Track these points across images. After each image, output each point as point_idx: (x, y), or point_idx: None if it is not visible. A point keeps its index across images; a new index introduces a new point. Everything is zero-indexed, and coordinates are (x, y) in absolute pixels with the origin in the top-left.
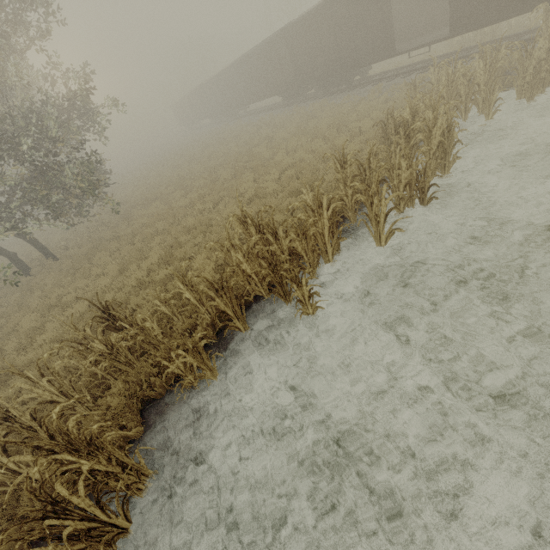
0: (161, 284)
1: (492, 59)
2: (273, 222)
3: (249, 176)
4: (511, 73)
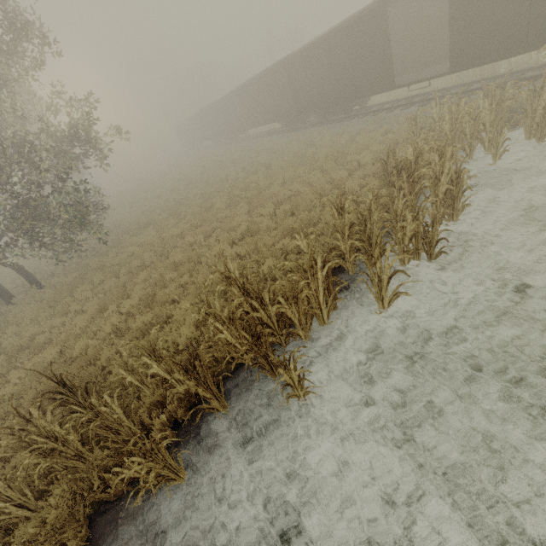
0: (137, 334)
1: (499, 99)
2: (258, 287)
3: (243, 208)
4: (516, 111)
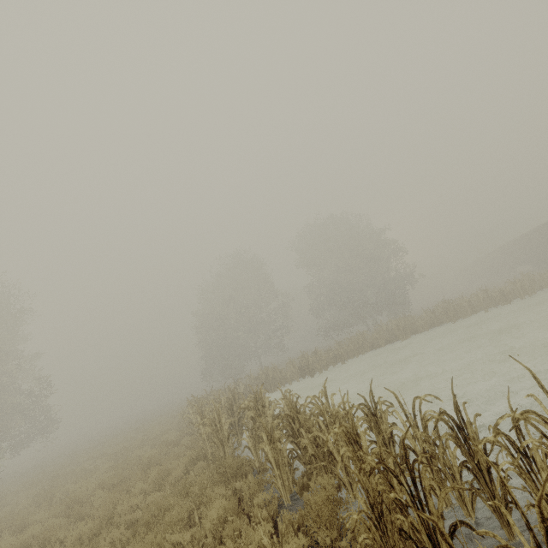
0: None
1: None
2: (448, 301)
3: None
4: None
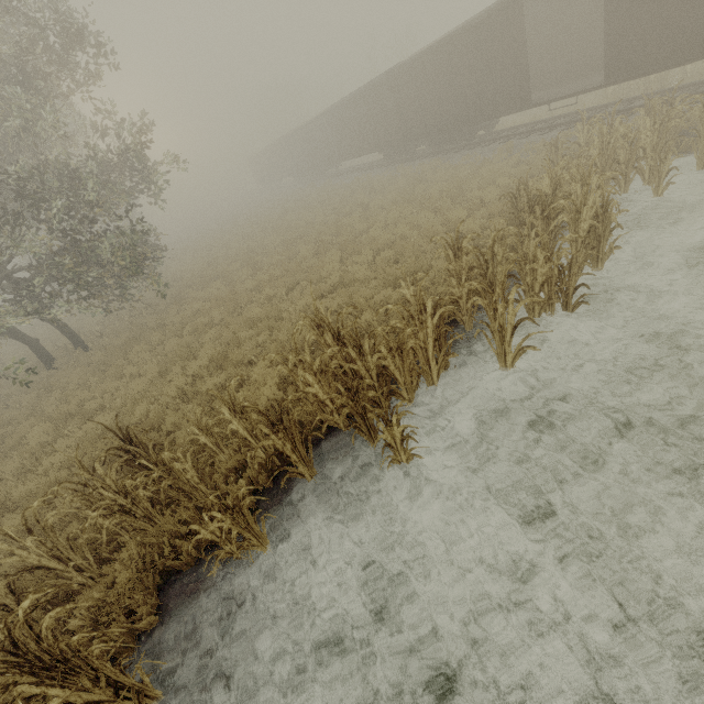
0: (208, 398)
1: (664, 117)
2: (356, 332)
3: (335, 255)
4: (688, 134)
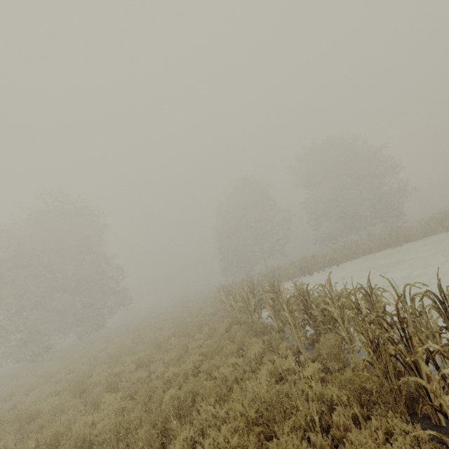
0: None
1: None
2: (445, 212)
3: None
4: None
